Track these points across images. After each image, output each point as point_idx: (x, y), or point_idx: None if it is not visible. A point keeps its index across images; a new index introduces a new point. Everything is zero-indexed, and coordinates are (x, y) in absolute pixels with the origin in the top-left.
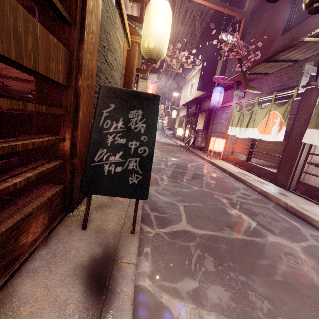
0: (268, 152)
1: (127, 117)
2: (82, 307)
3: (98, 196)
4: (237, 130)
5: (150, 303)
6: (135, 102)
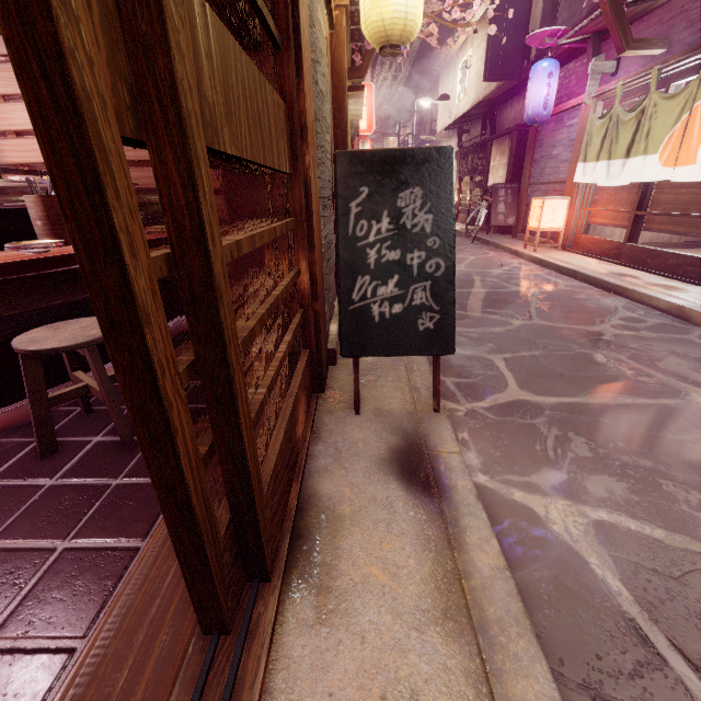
0: (688, 211)
1: (395, 207)
2: (414, 504)
3: (348, 361)
4: (600, 169)
5: (497, 502)
6: (406, 173)
